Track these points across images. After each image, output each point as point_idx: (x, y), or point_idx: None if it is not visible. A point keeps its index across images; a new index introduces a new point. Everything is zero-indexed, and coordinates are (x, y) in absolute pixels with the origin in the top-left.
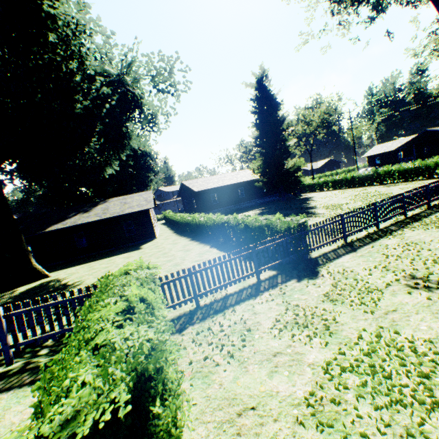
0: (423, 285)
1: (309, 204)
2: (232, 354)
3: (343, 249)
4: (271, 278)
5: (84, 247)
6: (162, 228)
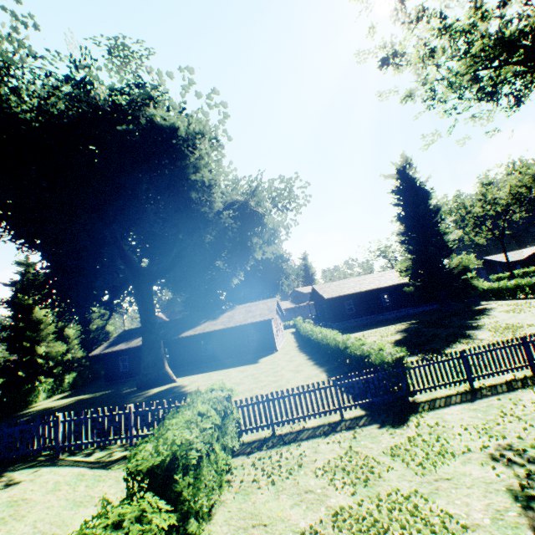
0: (507, 459)
1: (475, 321)
2: (274, 482)
3: (461, 396)
4: (355, 419)
5: (209, 355)
6: (289, 339)
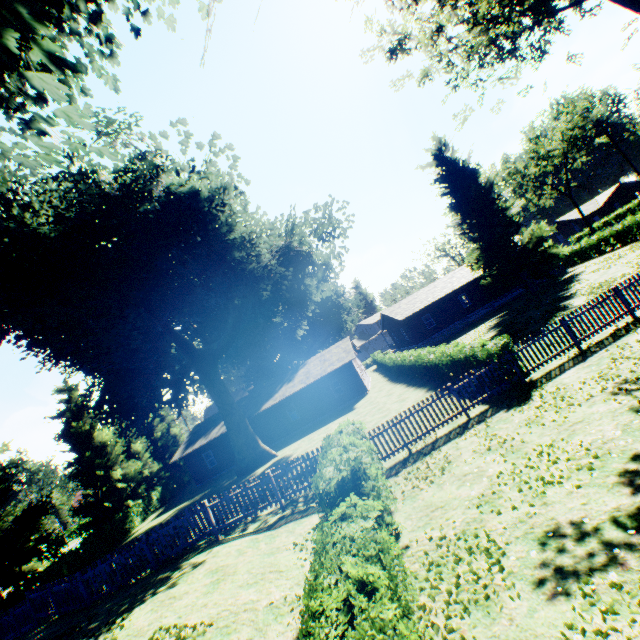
0: (624, 389)
1: (567, 291)
2: (433, 481)
3: (572, 361)
4: (481, 414)
5: (298, 420)
6: (374, 377)
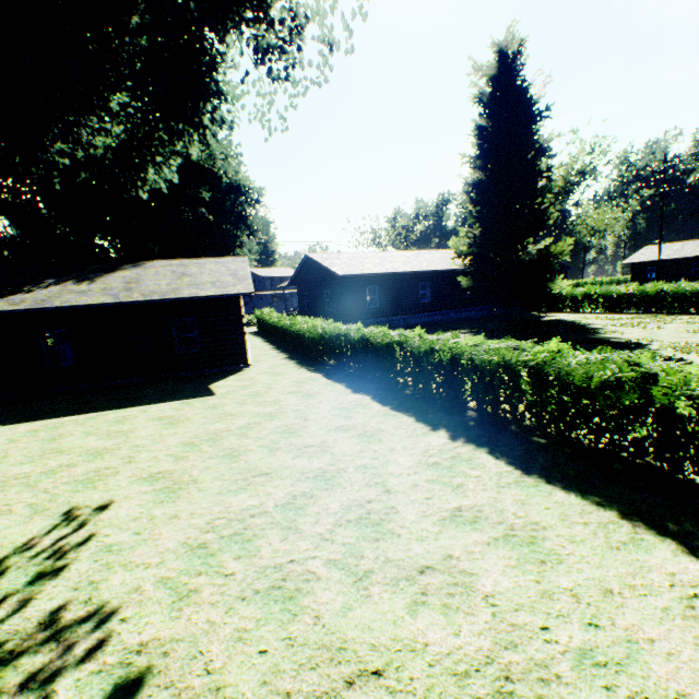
0: None
1: (604, 336)
2: None
3: None
4: None
5: (65, 368)
6: (256, 344)
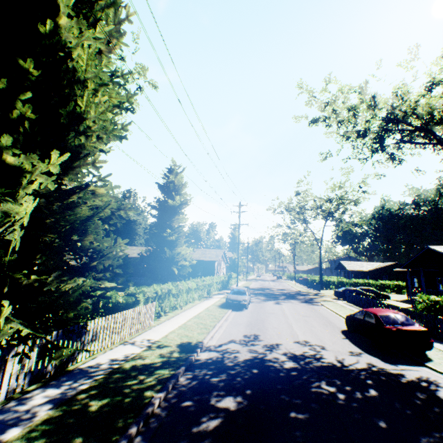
0: None
1: None
2: None
3: None
4: None
5: None
6: None
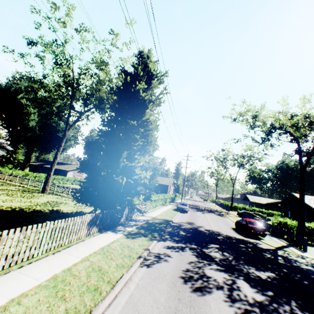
0: None
1: None
2: None
3: None
4: None
5: None
6: None
